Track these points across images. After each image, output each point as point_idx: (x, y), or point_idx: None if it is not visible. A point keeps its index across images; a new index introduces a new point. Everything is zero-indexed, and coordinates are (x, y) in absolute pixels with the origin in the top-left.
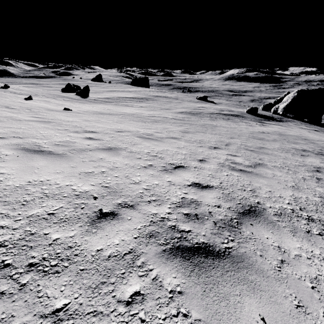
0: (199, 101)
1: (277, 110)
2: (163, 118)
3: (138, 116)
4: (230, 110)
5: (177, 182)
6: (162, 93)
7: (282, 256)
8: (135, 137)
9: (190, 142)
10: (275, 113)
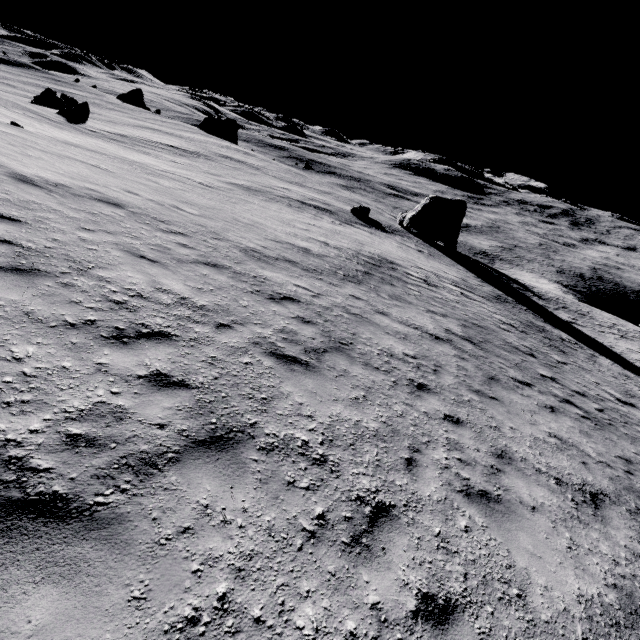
0: (295, 182)
1: (403, 220)
2: (180, 177)
3: (140, 165)
4: (327, 203)
5: (72, 182)
6: (242, 156)
7: (91, 205)
8: (80, 165)
9: (159, 191)
10: (401, 225)
